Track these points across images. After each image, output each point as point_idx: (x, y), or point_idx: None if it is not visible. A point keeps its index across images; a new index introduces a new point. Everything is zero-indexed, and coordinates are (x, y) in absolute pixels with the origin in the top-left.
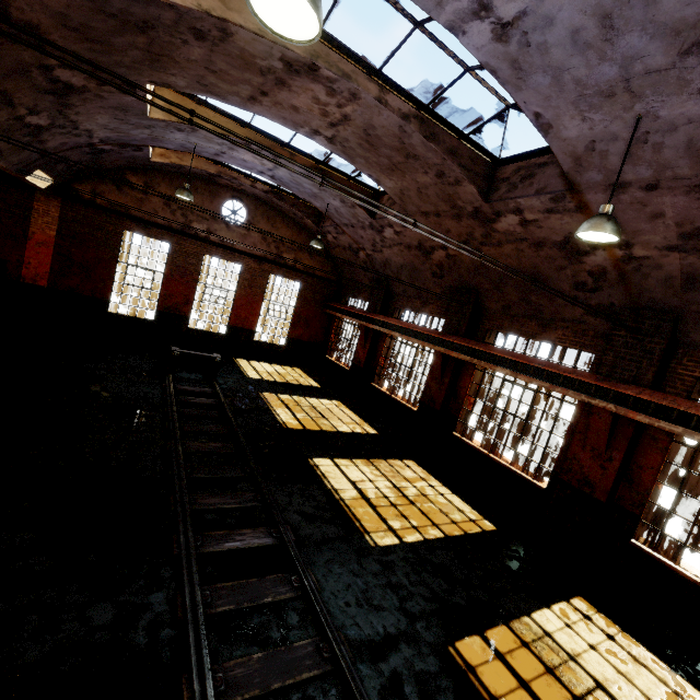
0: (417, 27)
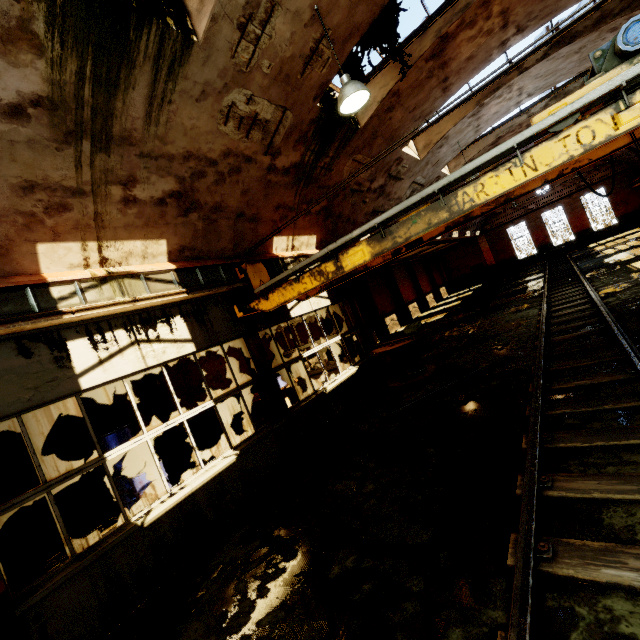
0: None
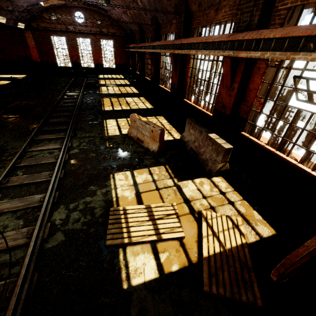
0: None
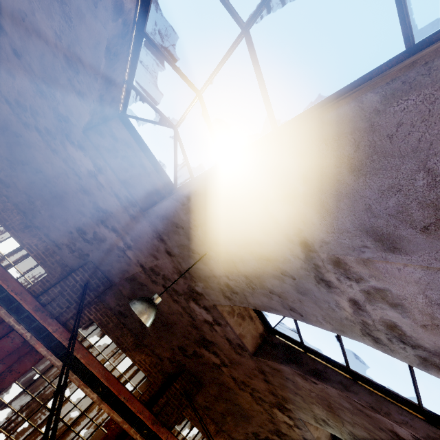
0: (243, 30)
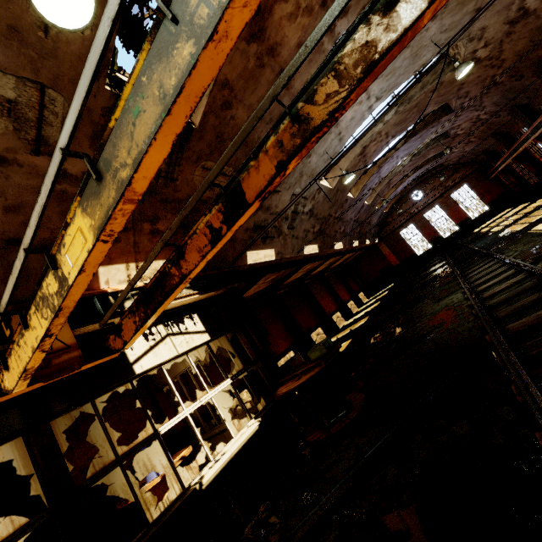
0: None
